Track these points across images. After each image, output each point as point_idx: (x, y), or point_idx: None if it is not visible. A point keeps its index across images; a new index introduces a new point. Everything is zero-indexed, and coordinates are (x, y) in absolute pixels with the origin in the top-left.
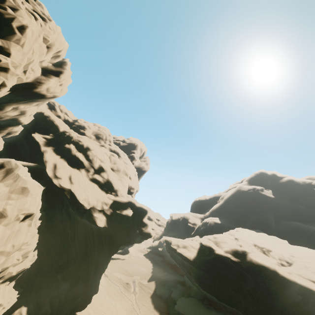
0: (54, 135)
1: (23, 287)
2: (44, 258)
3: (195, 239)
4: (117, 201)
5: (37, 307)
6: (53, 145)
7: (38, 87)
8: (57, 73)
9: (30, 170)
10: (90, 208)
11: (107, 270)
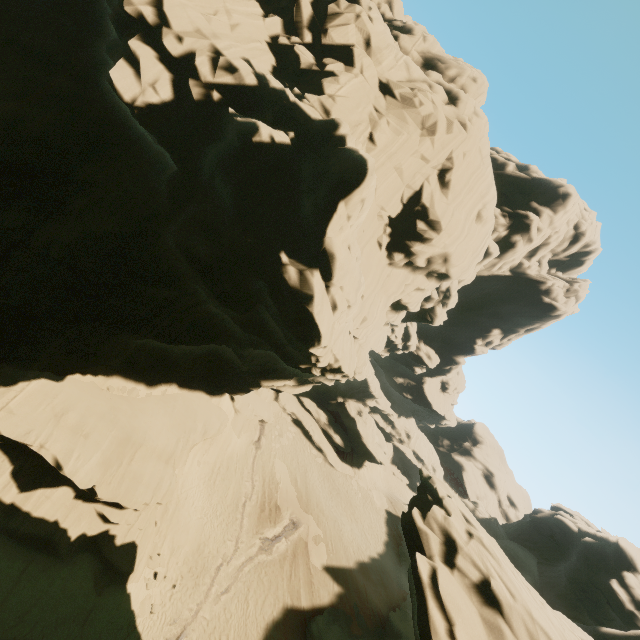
0: None
1: None
2: None
3: None
4: (276, 101)
5: None
6: None
7: None
8: None
9: None
10: (145, 28)
11: (271, 440)
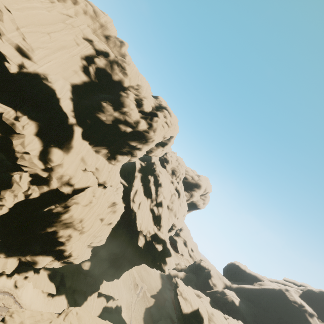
0: (147, 163)
1: (93, 251)
2: (107, 244)
3: (204, 299)
4: (157, 235)
5: (93, 266)
6: (143, 172)
7: (149, 154)
8: (164, 144)
9: (124, 188)
10: (140, 230)
11: None
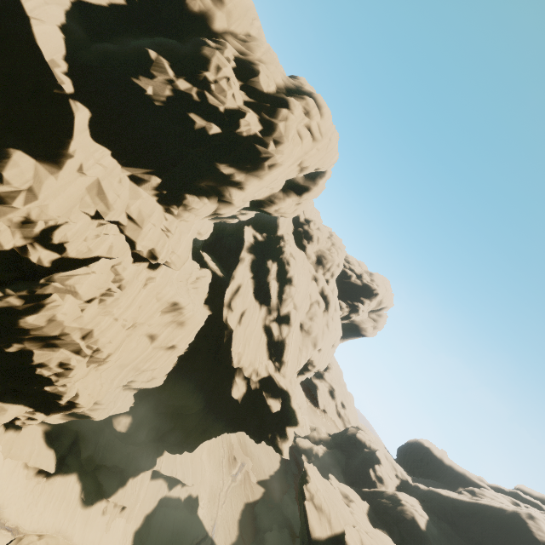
0: (268, 236)
1: (142, 397)
2: (168, 386)
3: (358, 505)
4: (273, 379)
5: (138, 425)
6: (257, 253)
7: (266, 208)
8: (302, 189)
9: (214, 279)
10: (238, 367)
11: None
